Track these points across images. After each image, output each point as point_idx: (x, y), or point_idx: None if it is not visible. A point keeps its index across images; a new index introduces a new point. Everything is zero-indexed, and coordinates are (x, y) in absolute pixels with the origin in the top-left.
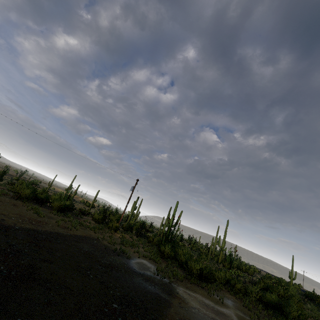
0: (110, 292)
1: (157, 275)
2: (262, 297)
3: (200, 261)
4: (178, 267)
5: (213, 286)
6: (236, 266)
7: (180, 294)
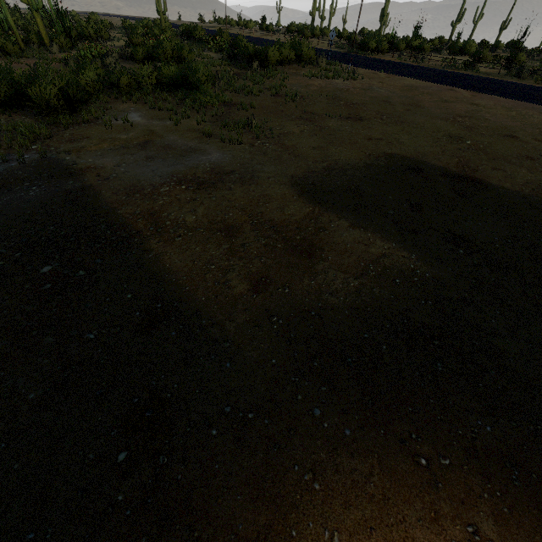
0: (2, 266)
1: (5, 163)
2: (160, 78)
3: (49, 75)
4: (6, 112)
5: (96, 107)
6: (76, 34)
7: (79, 162)
